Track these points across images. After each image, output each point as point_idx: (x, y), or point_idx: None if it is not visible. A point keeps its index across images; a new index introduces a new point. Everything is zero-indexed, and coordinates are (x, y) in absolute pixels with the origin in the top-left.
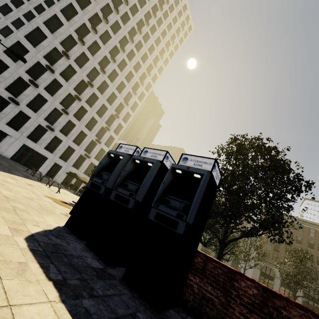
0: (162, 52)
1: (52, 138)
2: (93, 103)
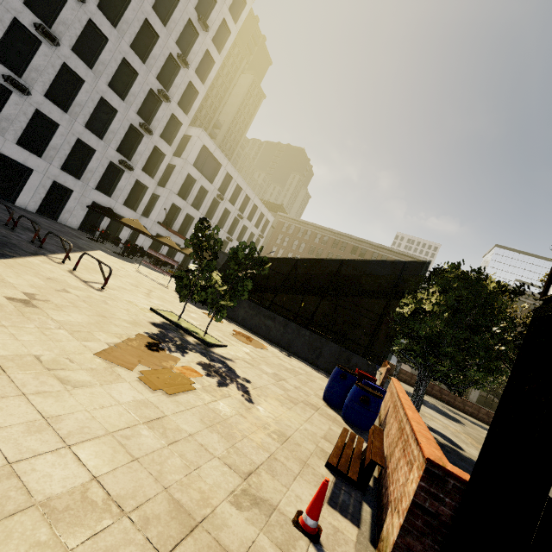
0: None
1: (29, 115)
2: (120, 15)
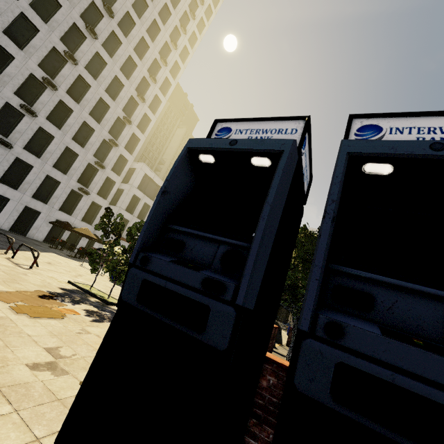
0: (194, 5)
1: (10, 161)
2: (82, 96)
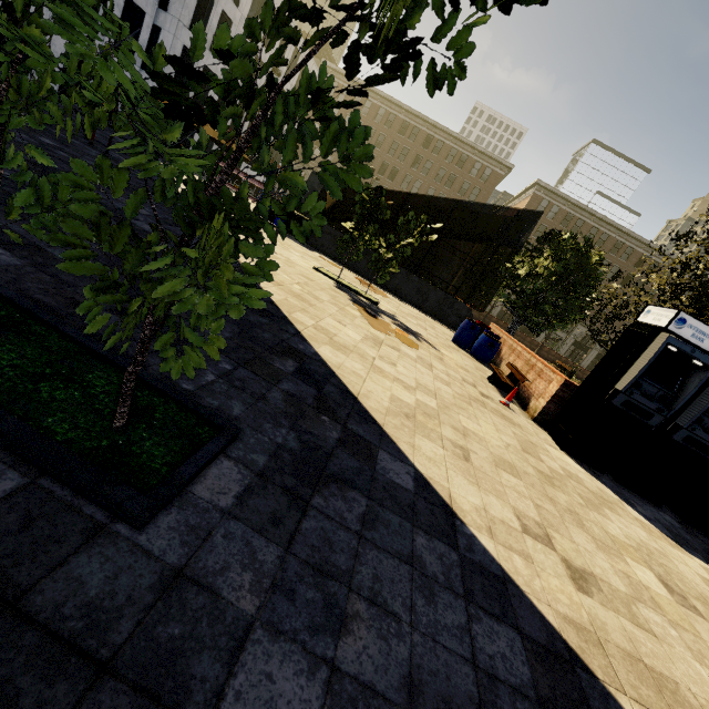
0: None
1: None
2: None
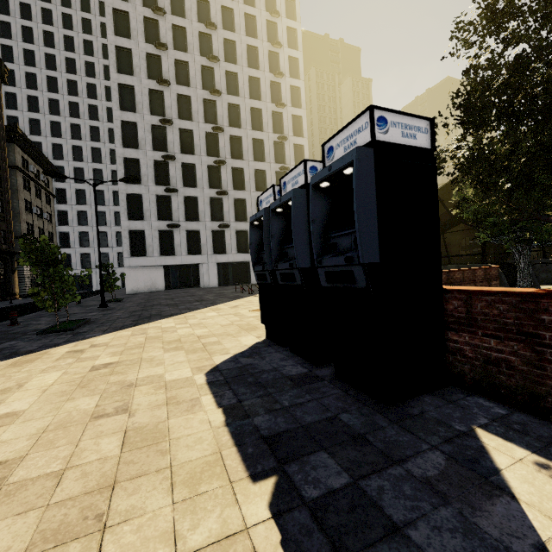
0: None
1: (235, 236)
2: (242, 151)
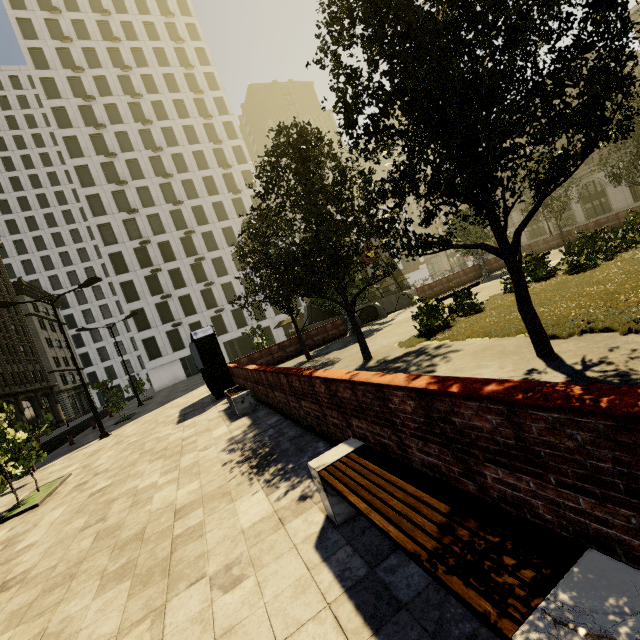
0: (182, 55)
1: (231, 316)
2: (216, 242)
